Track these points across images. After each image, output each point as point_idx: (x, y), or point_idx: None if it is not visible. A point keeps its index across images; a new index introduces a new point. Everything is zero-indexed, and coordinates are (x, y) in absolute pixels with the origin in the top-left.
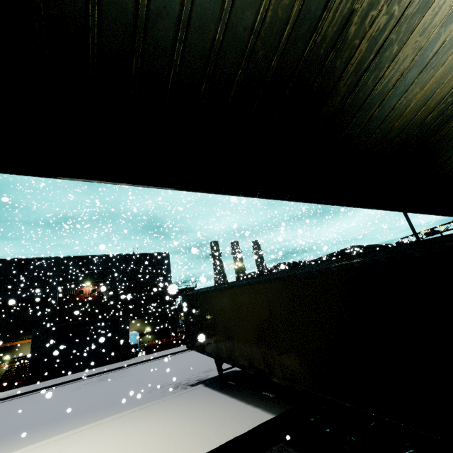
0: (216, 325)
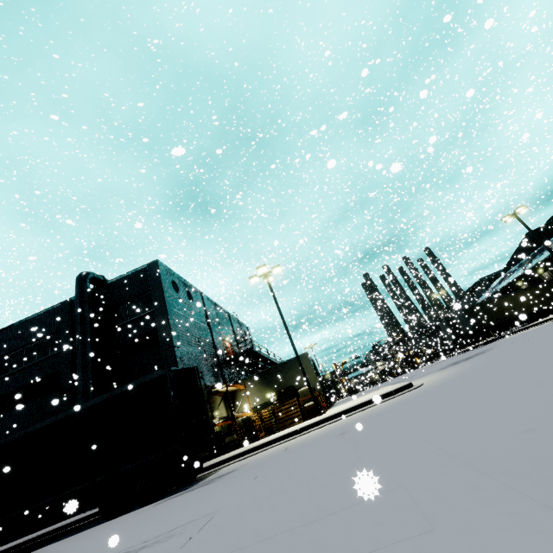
0: (503, 309)
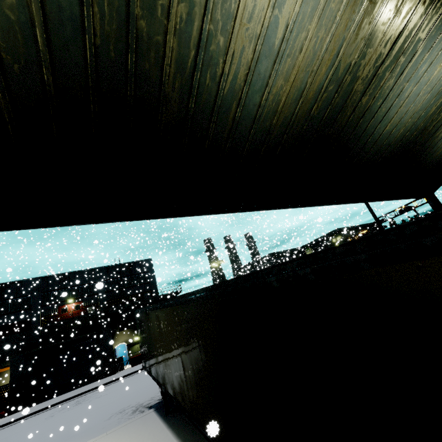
0: (153, 347)
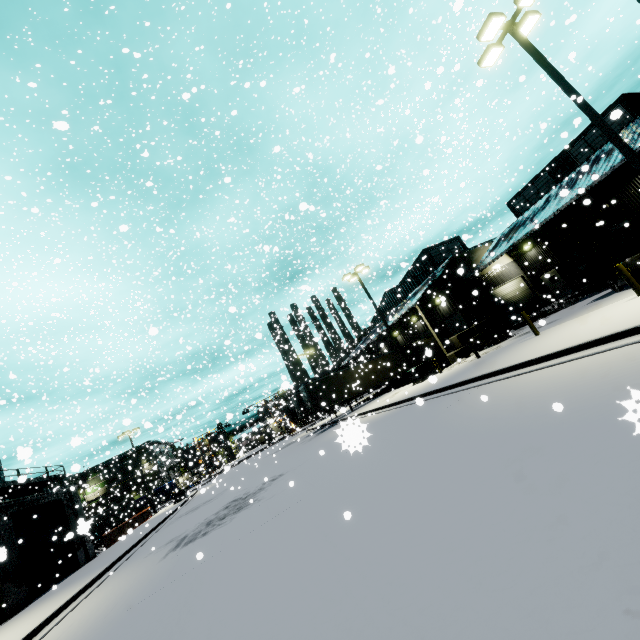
0: (349, 384)
